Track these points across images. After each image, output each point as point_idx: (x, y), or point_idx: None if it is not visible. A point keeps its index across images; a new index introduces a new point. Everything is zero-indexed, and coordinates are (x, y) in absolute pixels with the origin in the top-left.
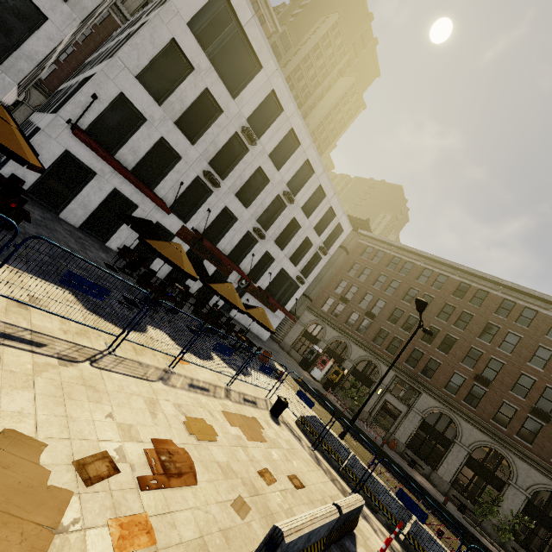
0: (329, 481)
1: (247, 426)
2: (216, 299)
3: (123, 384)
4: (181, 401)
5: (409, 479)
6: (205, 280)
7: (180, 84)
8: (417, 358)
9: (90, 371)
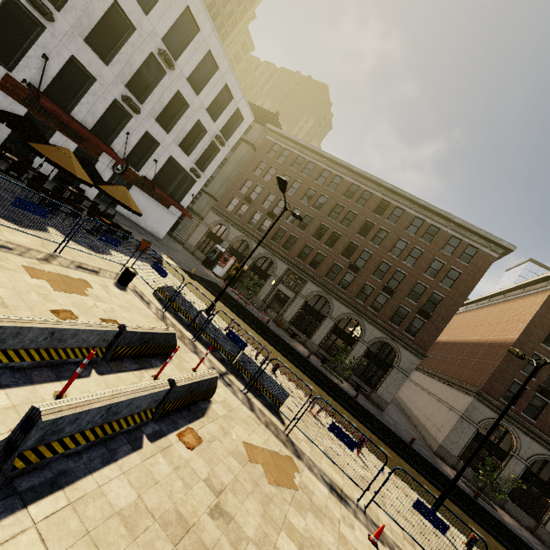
0: None
1: (62, 282)
2: (86, 186)
3: None
4: None
5: (282, 343)
6: (22, 138)
7: None
8: (308, 253)
9: None
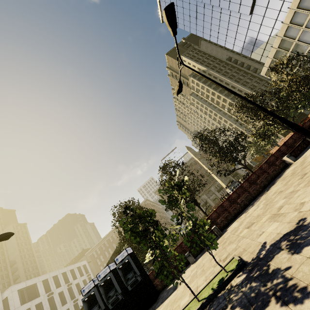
0: None
1: None
2: None
3: None
4: None
5: None
6: None
7: None
8: None
9: None
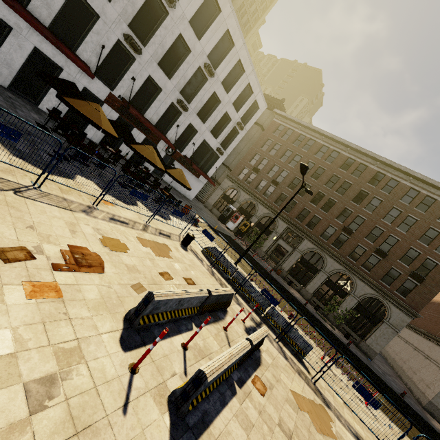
0: (218, 284)
1: (157, 248)
2: (147, 164)
3: (46, 210)
4: (100, 227)
5: (284, 291)
6: (127, 141)
7: None
8: (305, 215)
9: (14, 197)
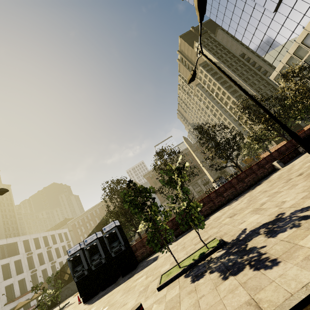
0: None
1: None
2: None
3: None
4: None
5: None
6: None
7: (10, 268)
8: None
9: None
